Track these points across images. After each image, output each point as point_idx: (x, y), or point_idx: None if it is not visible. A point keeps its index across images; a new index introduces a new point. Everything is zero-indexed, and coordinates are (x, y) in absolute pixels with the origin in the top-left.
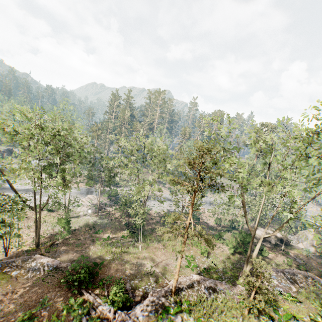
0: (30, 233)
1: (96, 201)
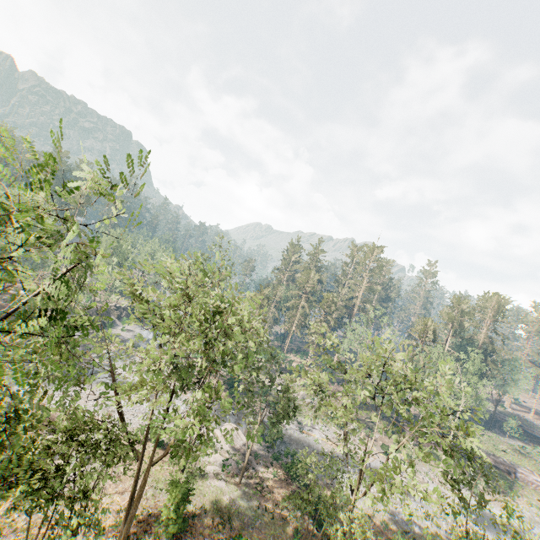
0: (116, 495)
1: (239, 442)
